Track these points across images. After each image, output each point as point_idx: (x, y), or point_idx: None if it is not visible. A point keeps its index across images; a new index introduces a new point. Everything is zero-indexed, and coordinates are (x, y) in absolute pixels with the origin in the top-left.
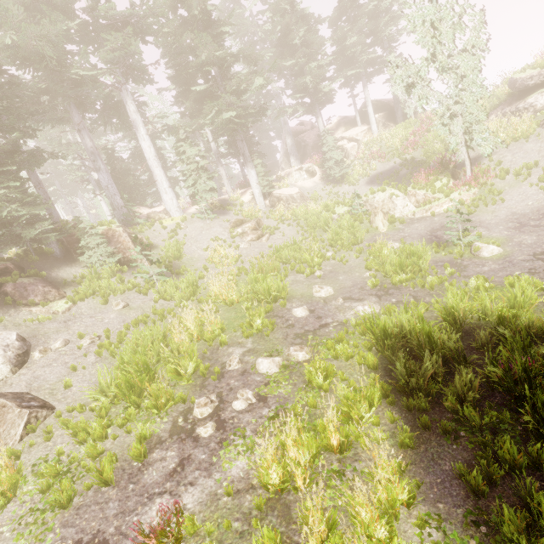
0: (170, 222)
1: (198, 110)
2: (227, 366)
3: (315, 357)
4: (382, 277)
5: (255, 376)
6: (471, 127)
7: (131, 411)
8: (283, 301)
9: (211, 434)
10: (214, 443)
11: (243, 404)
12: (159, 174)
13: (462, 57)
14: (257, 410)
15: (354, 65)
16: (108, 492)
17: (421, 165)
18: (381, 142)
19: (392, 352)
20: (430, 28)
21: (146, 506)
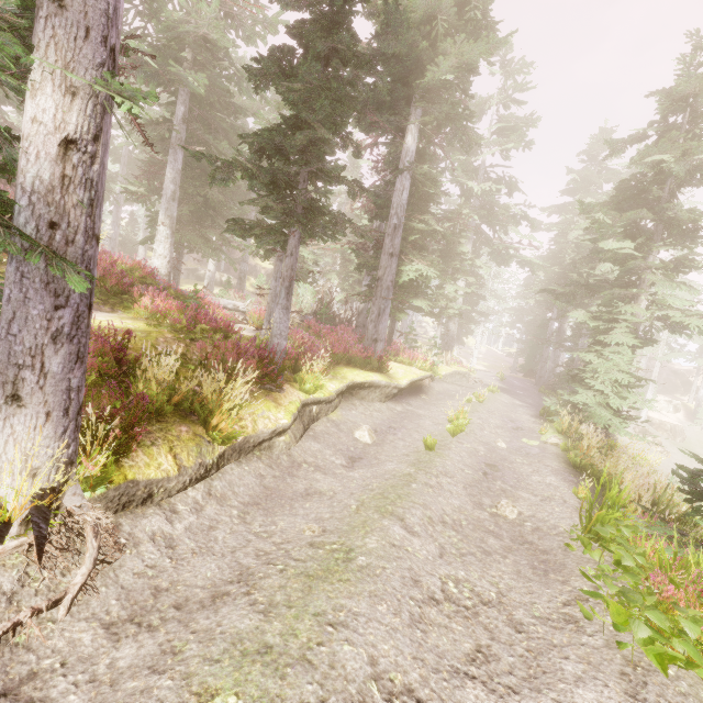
0: None
1: None
2: None
3: None
4: None
5: None
6: None
7: None
8: None
9: None
10: None
11: None
12: None
13: None
14: None
15: None
16: None
17: None
18: None
19: None
20: None
21: None
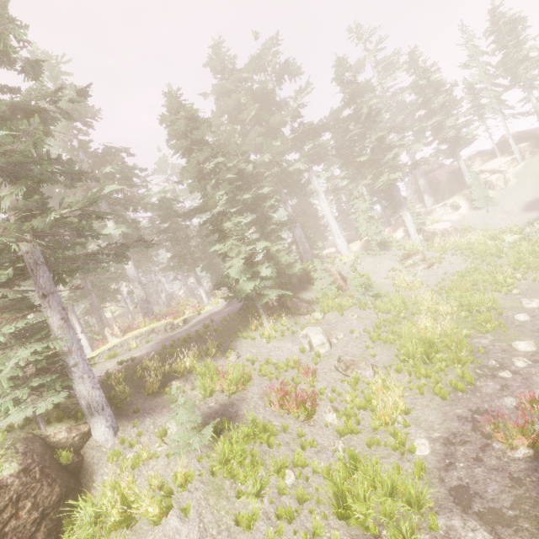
0: (345, 259)
1: (355, 174)
2: (485, 348)
3: None
4: None
5: (516, 352)
6: None
7: (441, 365)
8: (500, 310)
9: (511, 376)
10: (519, 379)
11: (524, 363)
12: (334, 225)
13: None
14: (538, 367)
15: (489, 108)
16: (464, 395)
17: None
18: (531, 169)
19: None
20: None
21: (499, 399)
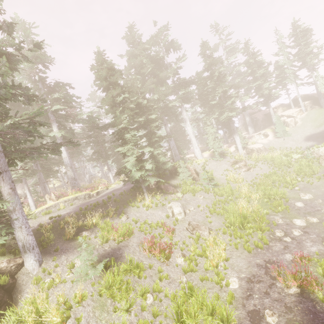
0: (199, 161)
1: (209, 111)
2: (276, 222)
3: (322, 221)
4: None
5: (294, 225)
6: None
7: (249, 231)
8: (287, 199)
9: (291, 241)
10: (295, 243)
11: (298, 233)
12: (194, 140)
13: None
14: (306, 236)
15: (289, 79)
16: (262, 251)
17: None
18: (310, 117)
19: None
20: None
21: (282, 255)
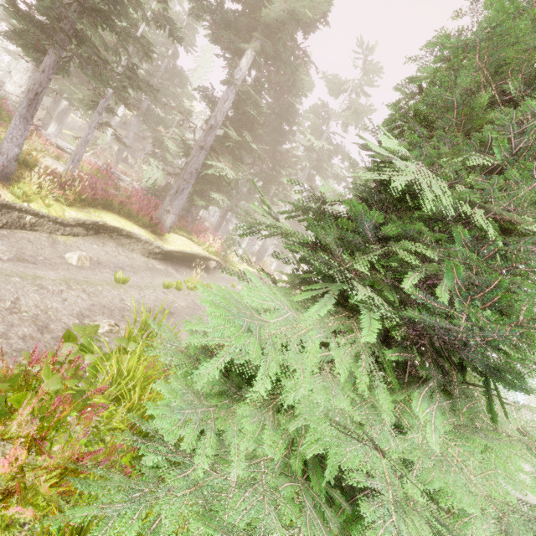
0: None
1: None
2: None
3: None
4: None
5: None
6: None
7: None
8: None
9: None
10: None
11: None
12: None
13: None
14: None
15: None
16: None
17: None
18: None
19: None
20: None
21: None
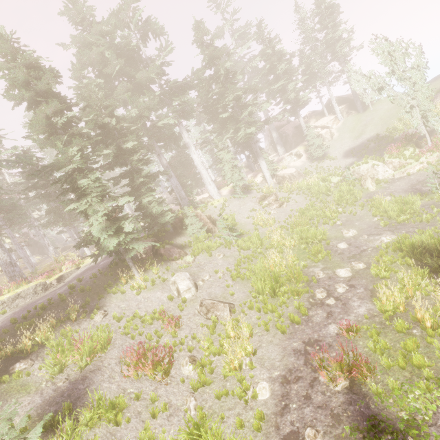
0: (216, 203)
1: (221, 128)
2: (317, 276)
3: (369, 266)
4: (387, 219)
5: (338, 278)
6: (426, 113)
7: (283, 298)
8: (328, 241)
9: (335, 303)
10: (340, 305)
11: (343, 289)
12: (205, 173)
13: (412, 71)
14: (353, 291)
15: (318, 77)
16: (300, 327)
17: (385, 139)
18: (347, 126)
19: (420, 256)
20: (387, 58)
21: (325, 328)
